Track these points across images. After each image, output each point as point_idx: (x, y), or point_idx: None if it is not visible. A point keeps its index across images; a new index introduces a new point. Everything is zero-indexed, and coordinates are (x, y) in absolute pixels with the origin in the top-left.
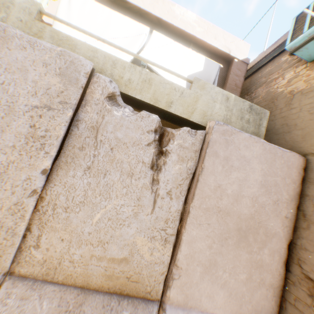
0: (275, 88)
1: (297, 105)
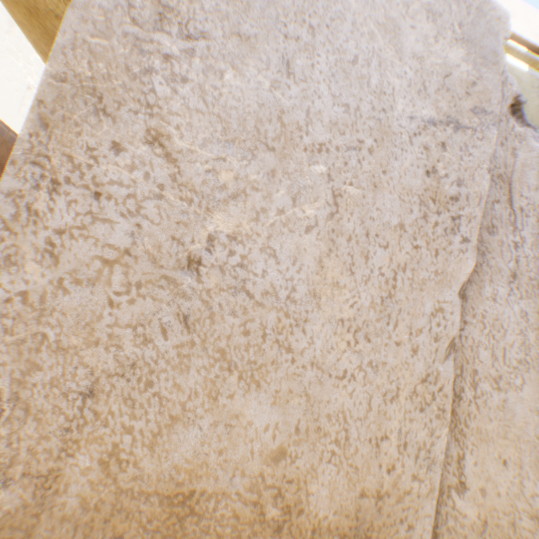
0: None
1: None
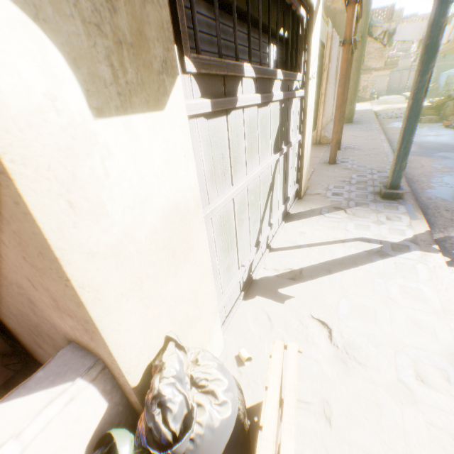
0: (325, 2)
1: (338, 21)
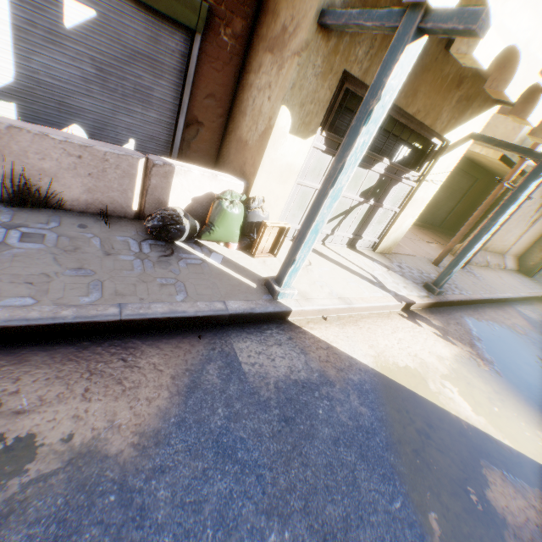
0: None
1: None
